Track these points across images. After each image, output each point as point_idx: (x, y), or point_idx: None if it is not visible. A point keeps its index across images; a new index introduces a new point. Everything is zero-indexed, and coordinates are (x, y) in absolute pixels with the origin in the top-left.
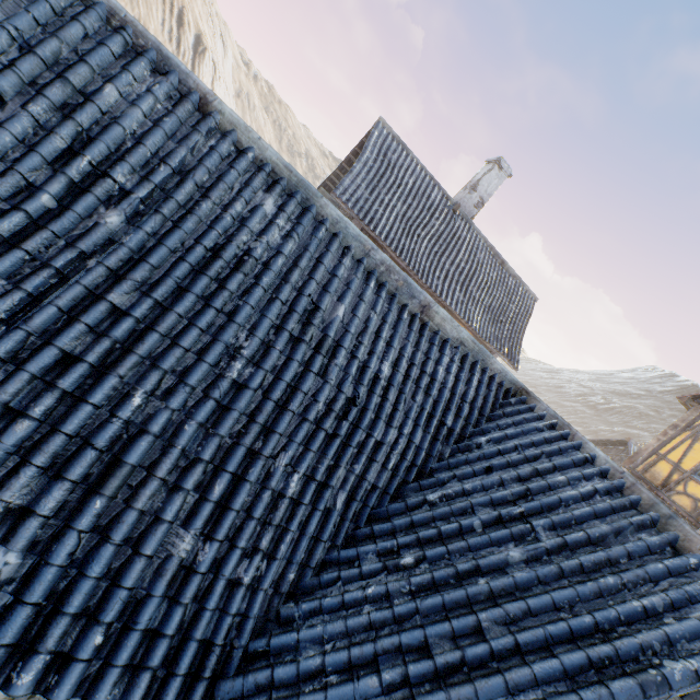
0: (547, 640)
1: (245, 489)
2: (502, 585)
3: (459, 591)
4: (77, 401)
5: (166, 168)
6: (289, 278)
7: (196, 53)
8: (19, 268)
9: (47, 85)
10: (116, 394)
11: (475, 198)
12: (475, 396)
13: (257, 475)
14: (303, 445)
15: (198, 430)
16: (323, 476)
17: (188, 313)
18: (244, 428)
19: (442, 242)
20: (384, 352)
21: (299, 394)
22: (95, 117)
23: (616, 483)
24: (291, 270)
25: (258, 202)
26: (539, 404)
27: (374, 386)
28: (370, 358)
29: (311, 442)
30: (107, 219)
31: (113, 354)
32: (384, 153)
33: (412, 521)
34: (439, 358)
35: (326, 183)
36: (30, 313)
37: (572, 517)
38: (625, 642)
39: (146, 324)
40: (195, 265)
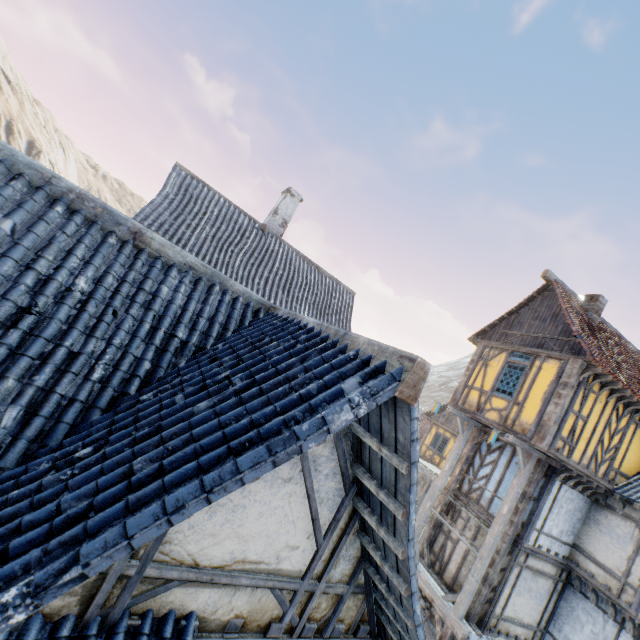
0: (197, 452)
1: None
2: (175, 430)
3: (126, 451)
4: None
5: None
6: None
7: (30, 155)
8: None
9: None
10: None
11: (279, 220)
12: (215, 313)
13: None
14: None
15: None
16: None
17: None
18: None
19: (257, 255)
20: (81, 269)
21: None
22: None
23: (315, 332)
24: None
25: None
26: (281, 311)
27: (64, 298)
28: (57, 271)
29: None
30: None
31: None
32: (185, 189)
33: (114, 420)
34: (163, 279)
35: None
36: None
37: (269, 363)
38: (270, 423)
39: None
40: None
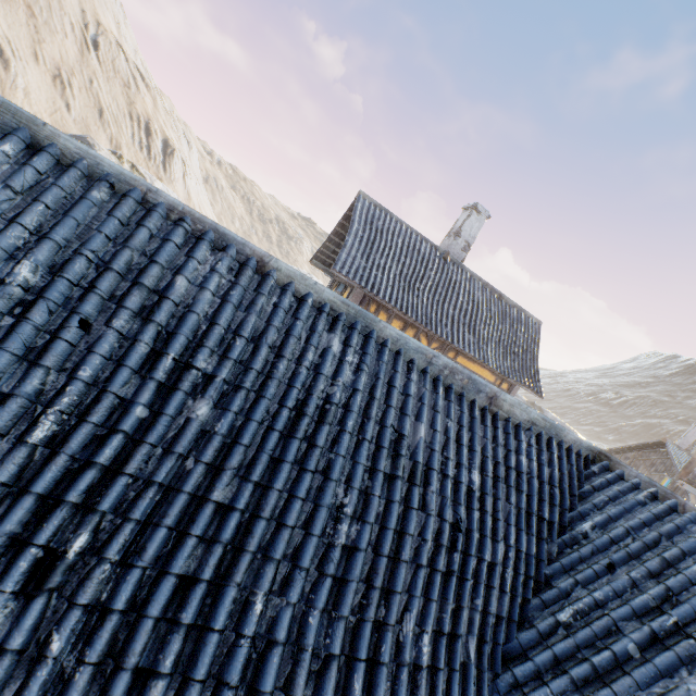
0: None
1: (383, 675)
2: None
3: None
4: (201, 632)
5: (241, 341)
6: (370, 414)
7: (165, 155)
8: (123, 494)
9: (125, 296)
10: (235, 605)
11: (461, 243)
12: (560, 476)
13: (389, 651)
14: (422, 596)
15: (321, 617)
16: (448, 624)
17: (286, 484)
18: (364, 598)
19: (440, 290)
20: (469, 459)
21: (407, 539)
22: (171, 311)
23: None
24: (369, 404)
25: (325, 345)
26: (627, 469)
27: (471, 501)
28: (459, 471)
29: (430, 590)
30: (198, 411)
31: (225, 559)
32: (370, 222)
33: (555, 655)
34: (517, 446)
35: (317, 255)
36: (140, 542)
37: None
38: None
39: (249, 511)
40: (282, 429)
